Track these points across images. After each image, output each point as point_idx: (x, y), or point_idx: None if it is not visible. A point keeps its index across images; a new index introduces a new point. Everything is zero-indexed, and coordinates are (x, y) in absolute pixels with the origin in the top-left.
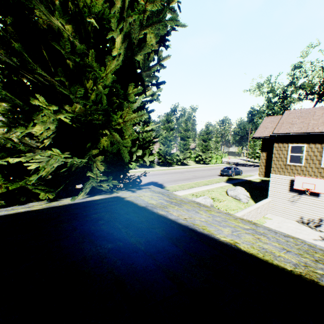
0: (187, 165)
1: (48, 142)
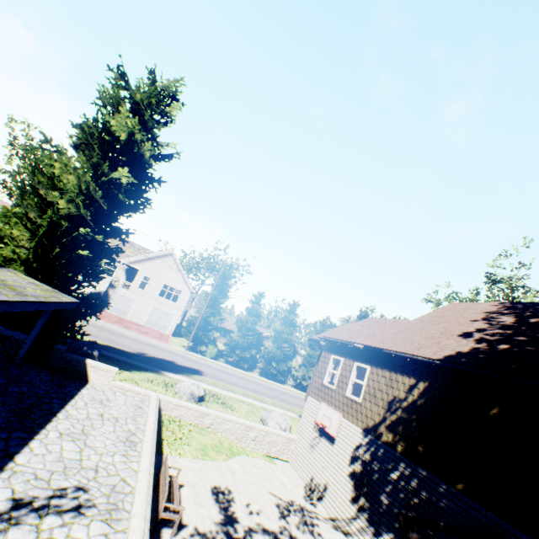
0: None
1: (27, 244)
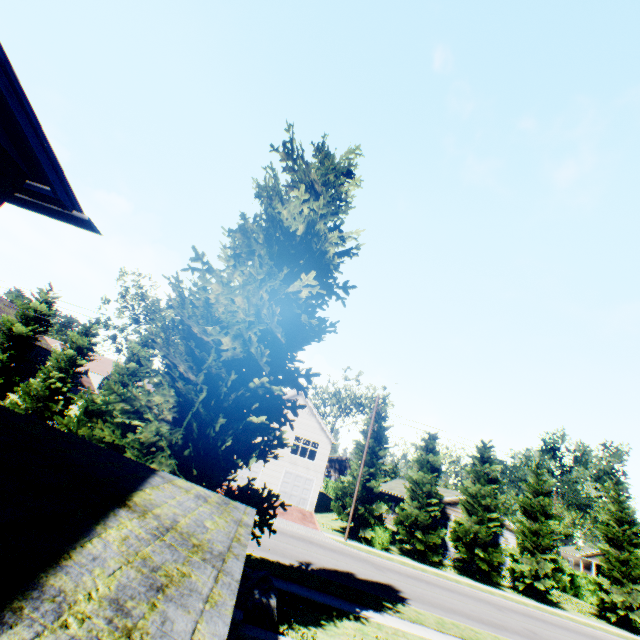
0: (550, 604)
1: (170, 414)
